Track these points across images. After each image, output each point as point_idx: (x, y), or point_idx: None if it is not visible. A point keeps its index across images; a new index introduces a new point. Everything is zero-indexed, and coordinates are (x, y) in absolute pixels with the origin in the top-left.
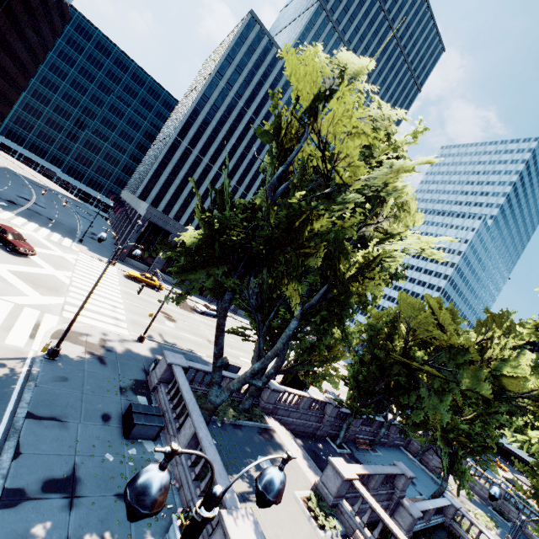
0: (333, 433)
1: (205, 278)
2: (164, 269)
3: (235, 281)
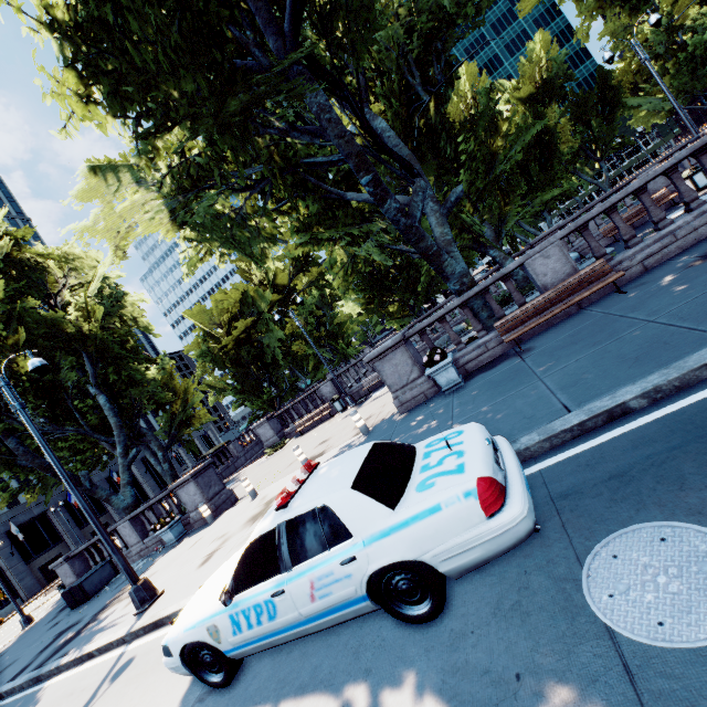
0: None
1: None
2: None
3: None
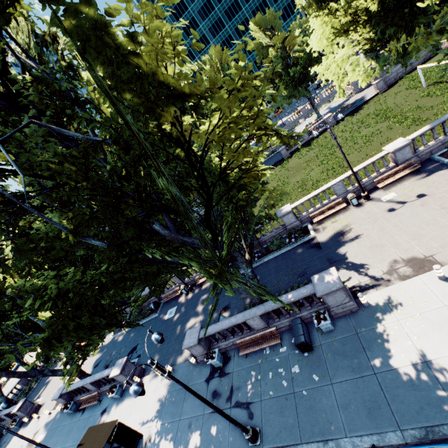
0: None
1: None
2: None
3: None
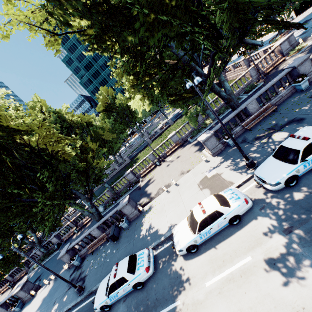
0: None
1: None
2: None
3: None
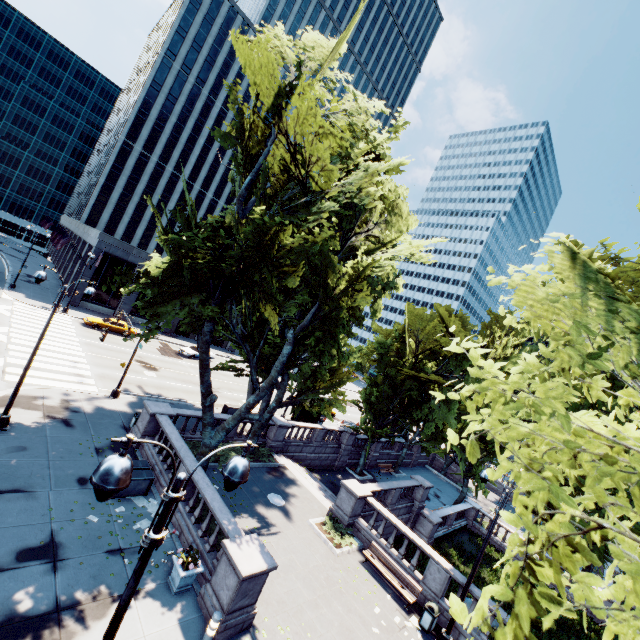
0: (352, 462)
1: (178, 311)
2: (135, 311)
3: (213, 310)
